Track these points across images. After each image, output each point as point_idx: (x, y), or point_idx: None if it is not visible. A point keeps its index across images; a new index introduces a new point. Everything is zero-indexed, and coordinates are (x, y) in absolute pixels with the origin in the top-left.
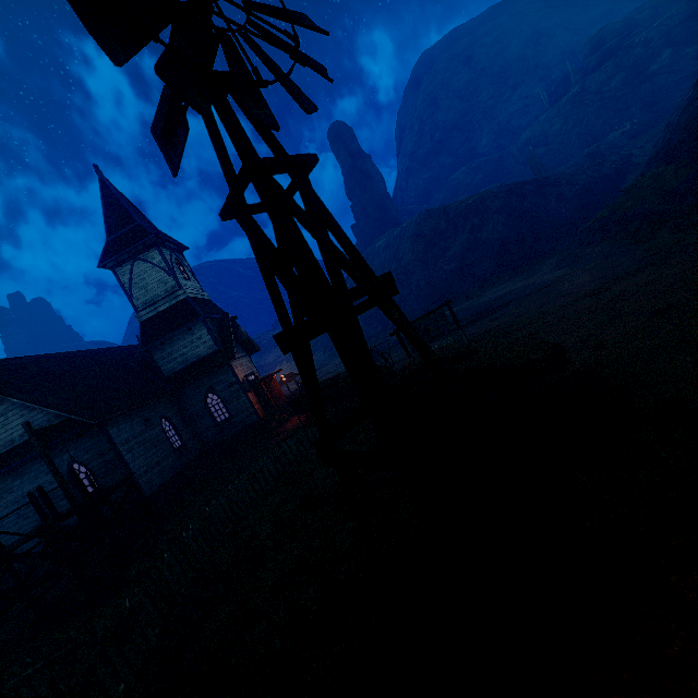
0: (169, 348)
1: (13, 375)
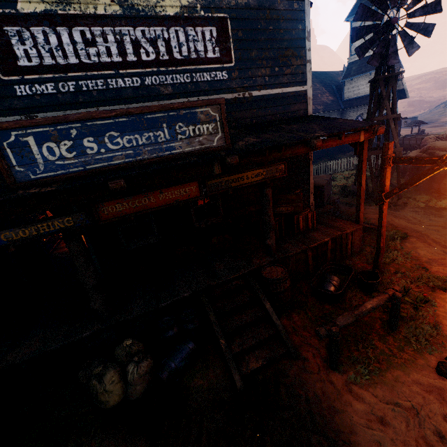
0: (354, 83)
1: None
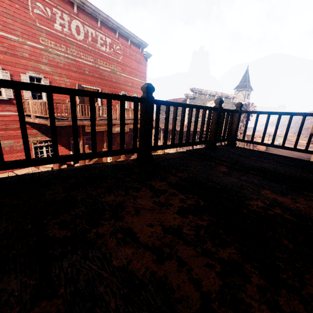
0: None
1: None
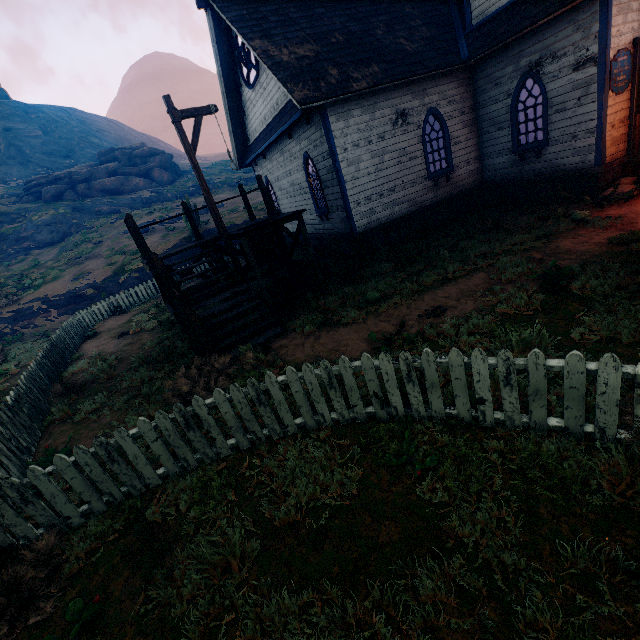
0: None
1: (279, 6)
